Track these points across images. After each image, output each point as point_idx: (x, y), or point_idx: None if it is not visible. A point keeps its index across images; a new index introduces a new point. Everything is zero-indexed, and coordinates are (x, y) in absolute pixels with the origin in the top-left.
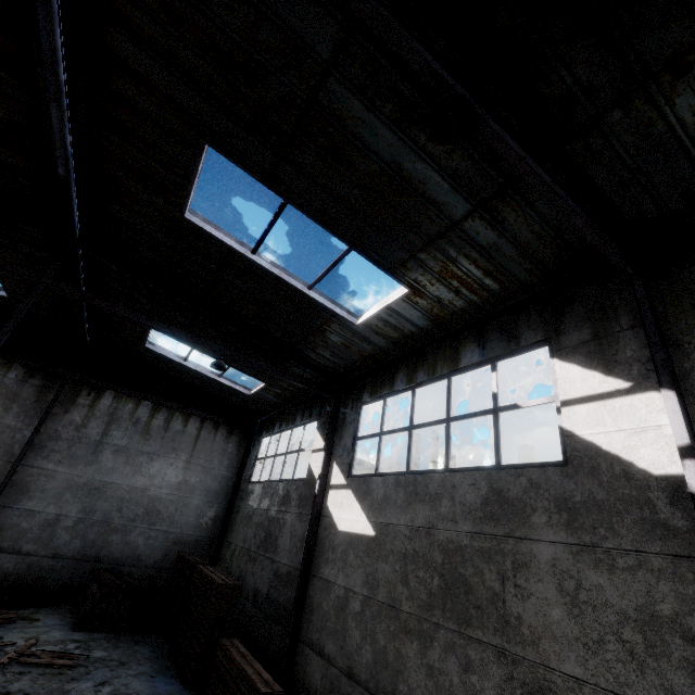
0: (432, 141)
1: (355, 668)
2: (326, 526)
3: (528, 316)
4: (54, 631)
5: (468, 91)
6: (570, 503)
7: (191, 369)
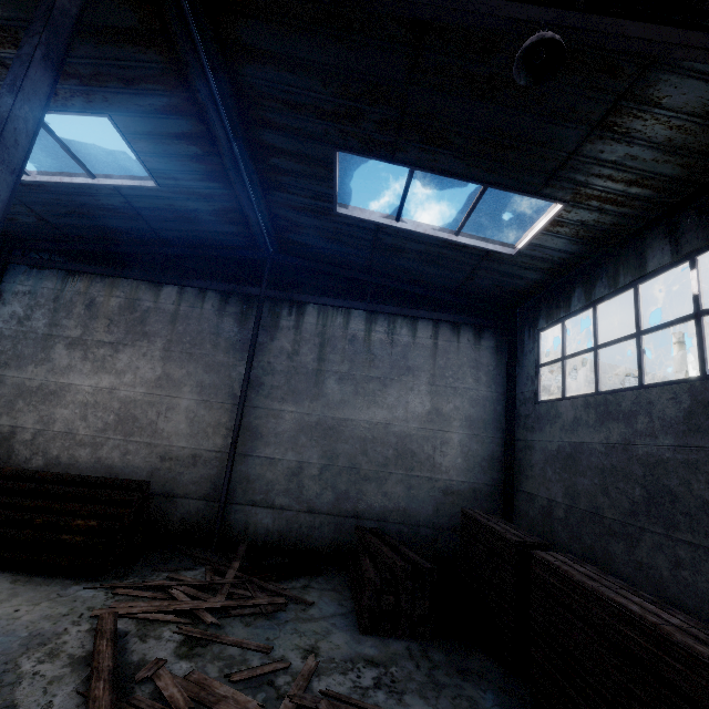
0: None
1: None
2: None
3: None
4: (335, 631)
5: None
6: None
7: (408, 236)
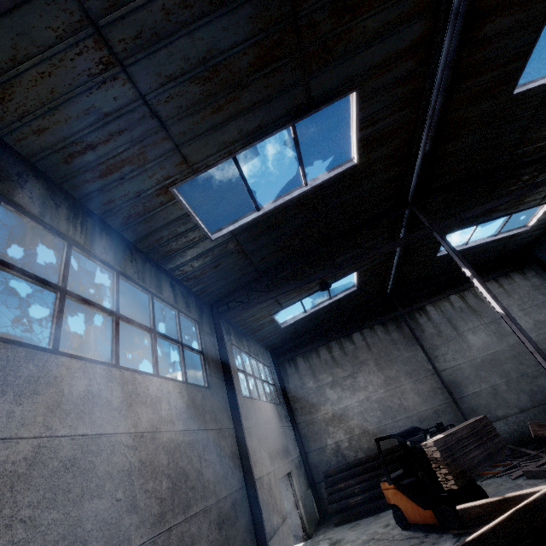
0: None
1: None
2: None
3: None
4: None
5: None
6: None
7: (471, 248)
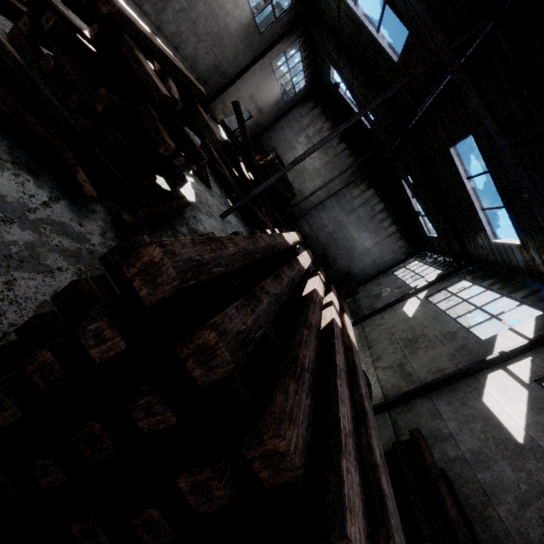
0: None
1: (368, 337)
2: (400, 305)
3: None
4: None
5: (540, 194)
6: (465, 346)
7: (411, 203)
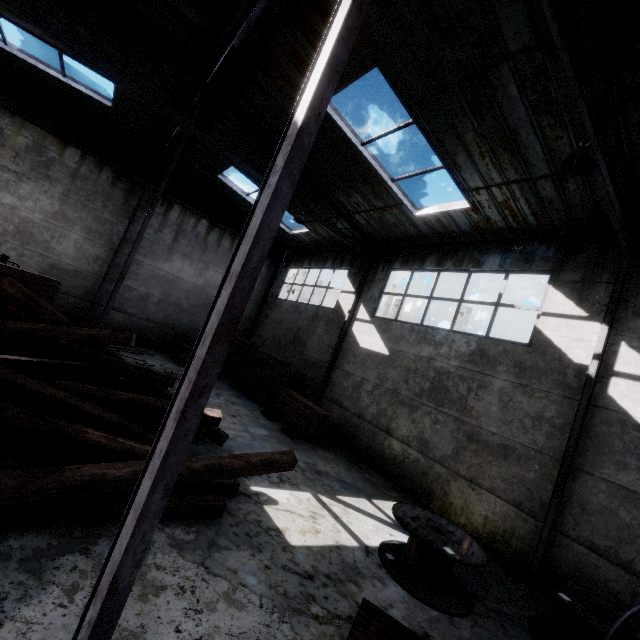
0: (551, 127)
1: (364, 414)
2: (350, 342)
3: (545, 250)
4: (168, 364)
5: (596, 135)
6: (523, 365)
7: (249, 203)
